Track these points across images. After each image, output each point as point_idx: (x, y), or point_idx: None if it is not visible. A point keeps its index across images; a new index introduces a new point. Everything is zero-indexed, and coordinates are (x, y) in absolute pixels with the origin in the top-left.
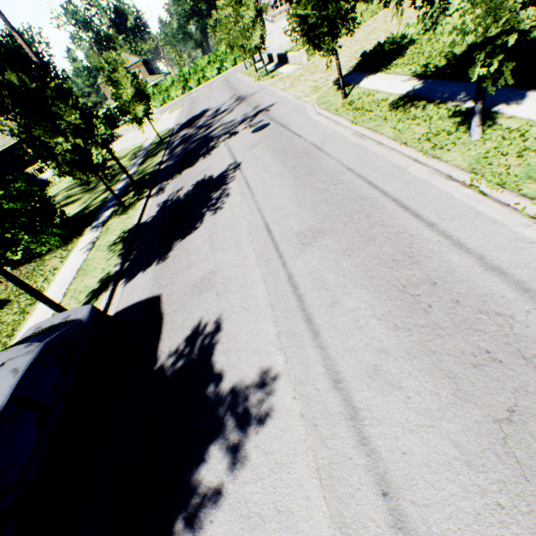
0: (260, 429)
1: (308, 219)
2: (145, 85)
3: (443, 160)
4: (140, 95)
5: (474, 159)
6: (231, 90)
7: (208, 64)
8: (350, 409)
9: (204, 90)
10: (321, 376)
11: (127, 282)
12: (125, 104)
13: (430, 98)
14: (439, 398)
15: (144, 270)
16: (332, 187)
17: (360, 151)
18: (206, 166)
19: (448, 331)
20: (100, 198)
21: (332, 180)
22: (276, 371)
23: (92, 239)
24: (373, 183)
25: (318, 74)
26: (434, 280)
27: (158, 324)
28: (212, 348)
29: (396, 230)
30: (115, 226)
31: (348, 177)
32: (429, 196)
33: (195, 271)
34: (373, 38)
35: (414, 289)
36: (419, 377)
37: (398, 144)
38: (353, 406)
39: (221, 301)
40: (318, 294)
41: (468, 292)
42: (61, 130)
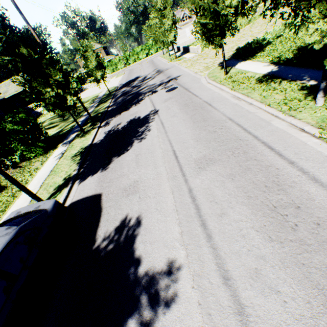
0: (166, 310)
1: (203, 150)
2: (103, 60)
3: (297, 118)
4: (99, 66)
5: (320, 119)
6: (154, 66)
7: (141, 50)
8: (237, 304)
9: (137, 65)
10: (213, 272)
11: (81, 182)
12: (90, 70)
13: (283, 77)
14: (311, 306)
15: (92, 175)
16: (218, 130)
17: (237, 108)
18: (136, 110)
19: (313, 247)
20: (70, 125)
21: (219, 125)
22: (180, 263)
23: (62, 151)
24: (247, 130)
25: (208, 59)
26: (297, 205)
27: (98, 214)
28: (133, 238)
29: (266, 164)
30: (77, 144)
31: (230, 124)
32: (288, 142)
33: (125, 179)
34: (243, 40)
35: (283, 210)
36: (292, 284)
37: (263, 105)
38: (240, 302)
39: (141, 203)
40: (210, 205)
41: (326, 217)
42: (50, 84)
